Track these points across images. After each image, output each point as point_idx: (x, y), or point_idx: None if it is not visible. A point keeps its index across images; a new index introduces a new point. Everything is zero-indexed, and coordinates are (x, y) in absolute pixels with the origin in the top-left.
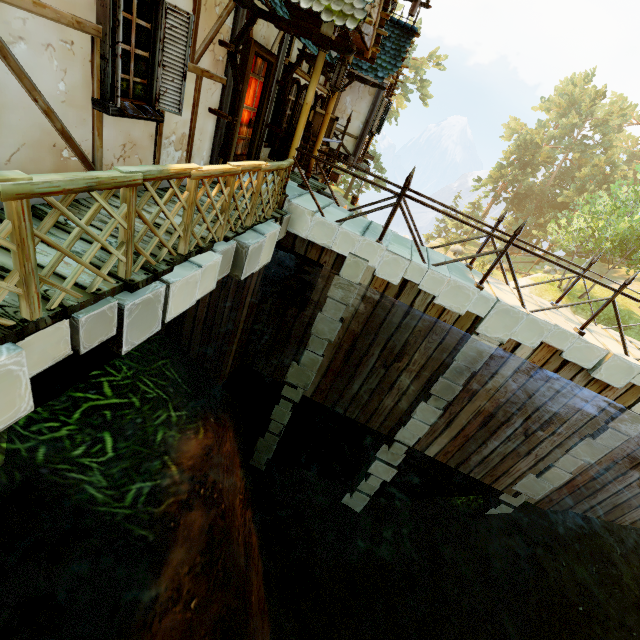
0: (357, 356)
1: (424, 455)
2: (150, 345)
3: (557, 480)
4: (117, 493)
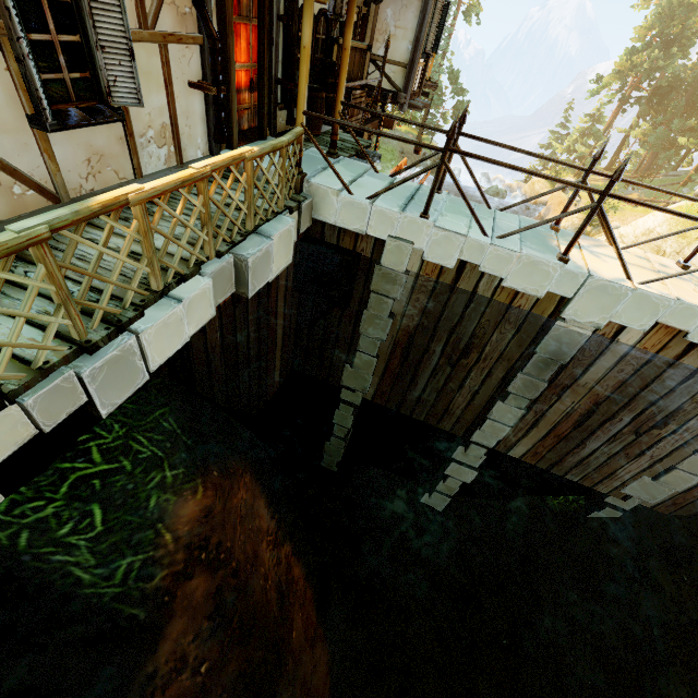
0: (416, 354)
1: (510, 454)
2: (147, 393)
3: (680, 484)
4: (106, 571)
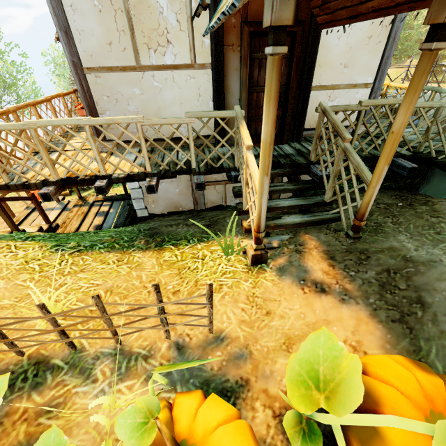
0: None
1: None
2: None
3: None
4: None
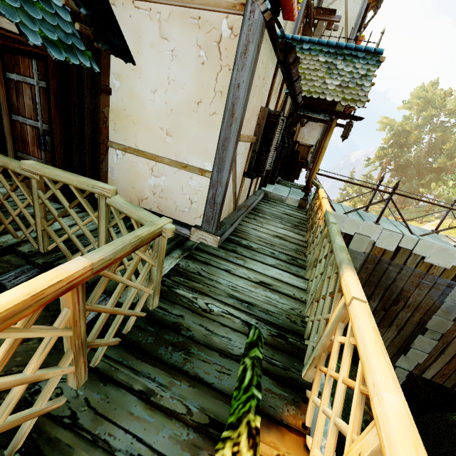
0: None
1: (417, 377)
2: None
3: None
4: None
